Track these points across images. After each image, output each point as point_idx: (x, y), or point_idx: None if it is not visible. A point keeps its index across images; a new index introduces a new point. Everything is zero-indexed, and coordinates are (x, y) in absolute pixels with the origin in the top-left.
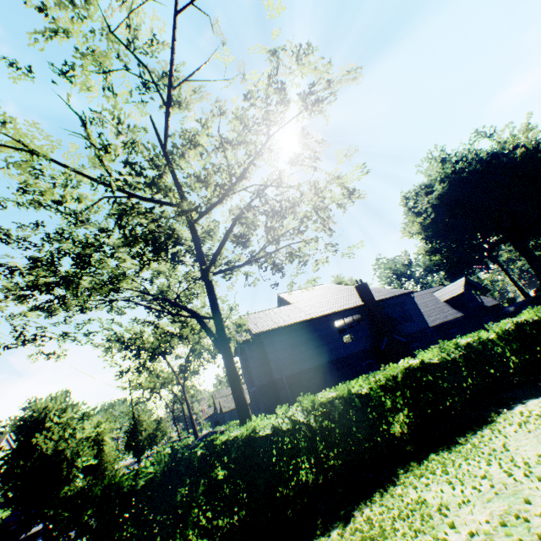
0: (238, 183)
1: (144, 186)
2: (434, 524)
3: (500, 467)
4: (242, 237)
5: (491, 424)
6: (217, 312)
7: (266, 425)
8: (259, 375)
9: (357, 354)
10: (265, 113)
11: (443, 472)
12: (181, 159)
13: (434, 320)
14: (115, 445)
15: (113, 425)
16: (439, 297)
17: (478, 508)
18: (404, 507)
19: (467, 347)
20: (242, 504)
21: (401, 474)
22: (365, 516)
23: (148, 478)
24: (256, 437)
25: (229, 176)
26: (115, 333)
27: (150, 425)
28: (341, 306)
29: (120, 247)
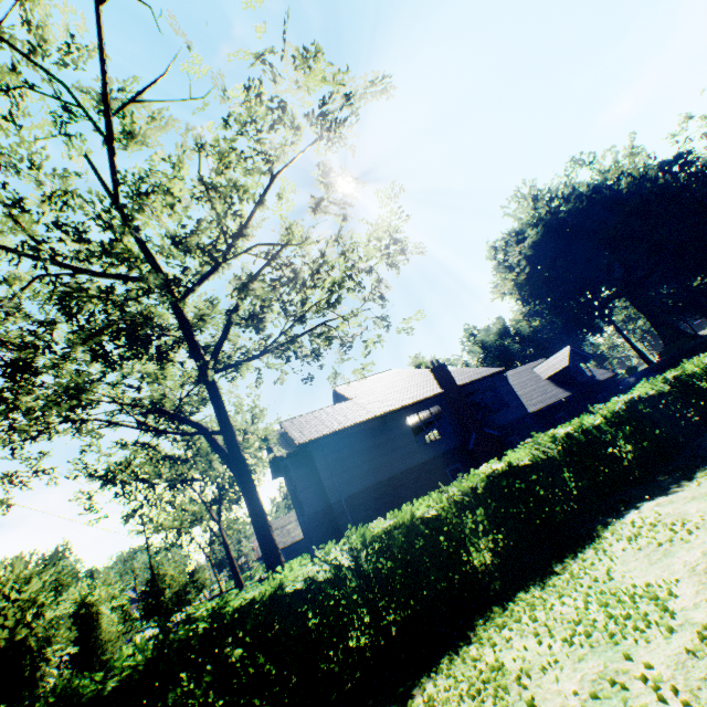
0: (235, 244)
1: (88, 256)
2: (509, 702)
3: (600, 606)
4: (252, 317)
5: (596, 542)
6: (227, 424)
7: (301, 576)
8: (310, 500)
9: (438, 458)
10: (256, 144)
11: (530, 618)
12: (142, 214)
13: (534, 405)
14: (117, 616)
15: (112, 590)
16: (540, 374)
17: (566, 672)
18: (476, 678)
19: (568, 439)
20: (265, 694)
21: (479, 626)
22: (426, 695)
23: (123, 677)
24: (283, 595)
25: (223, 234)
26: (86, 466)
27: (178, 579)
28: (413, 397)
29: (77, 344)
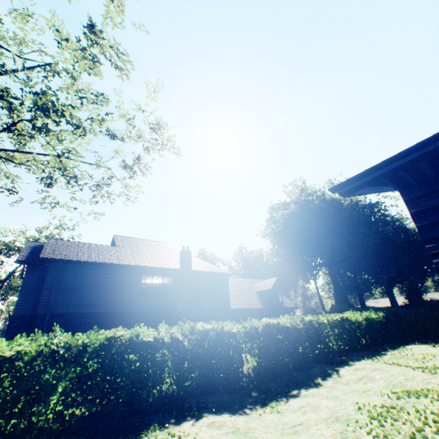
0: None
1: None
2: None
3: None
4: None
5: None
6: None
7: None
8: (22, 304)
9: (148, 313)
10: None
11: None
12: None
13: (237, 304)
14: None
15: None
16: (255, 288)
17: None
18: None
19: (204, 334)
20: None
21: None
22: None
23: None
24: None
25: None
26: None
27: None
28: (158, 263)
29: None
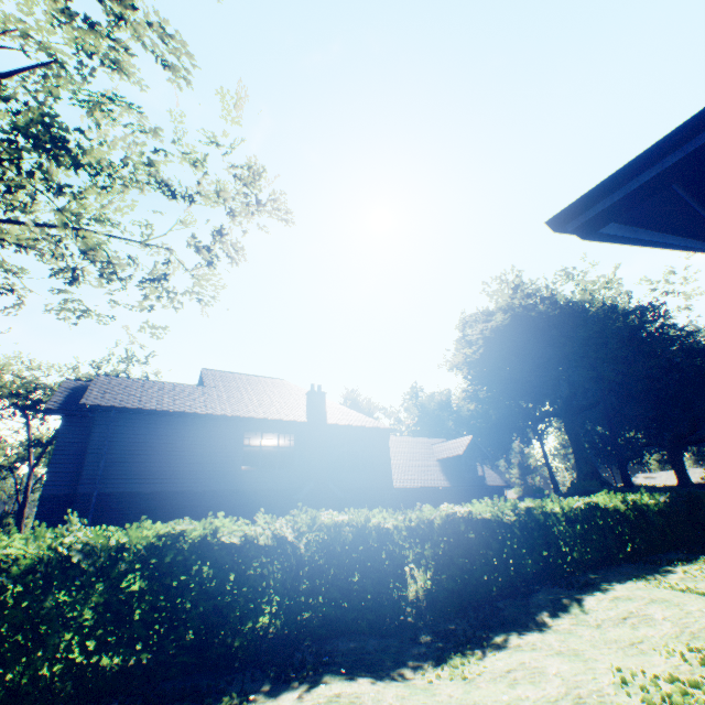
0: None
1: None
2: None
3: None
4: None
5: None
6: None
7: None
8: (56, 478)
9: (256, 494)
10: None
11: None
12: None
13: (405, 480)
14: None
15: None
16: (435, 453)
17: None
18: None
19: (334, 531)
20: None
21: None
22: None
23: None
24: None
25: None
26: None
27: None
28: (270, 413)
29: None
